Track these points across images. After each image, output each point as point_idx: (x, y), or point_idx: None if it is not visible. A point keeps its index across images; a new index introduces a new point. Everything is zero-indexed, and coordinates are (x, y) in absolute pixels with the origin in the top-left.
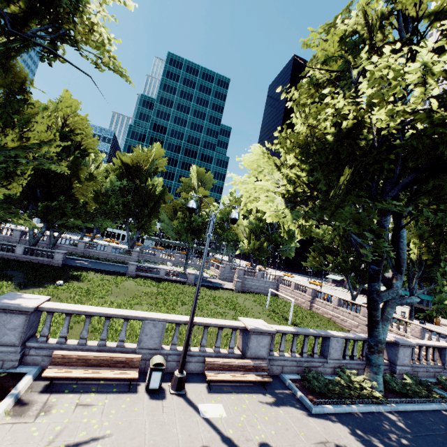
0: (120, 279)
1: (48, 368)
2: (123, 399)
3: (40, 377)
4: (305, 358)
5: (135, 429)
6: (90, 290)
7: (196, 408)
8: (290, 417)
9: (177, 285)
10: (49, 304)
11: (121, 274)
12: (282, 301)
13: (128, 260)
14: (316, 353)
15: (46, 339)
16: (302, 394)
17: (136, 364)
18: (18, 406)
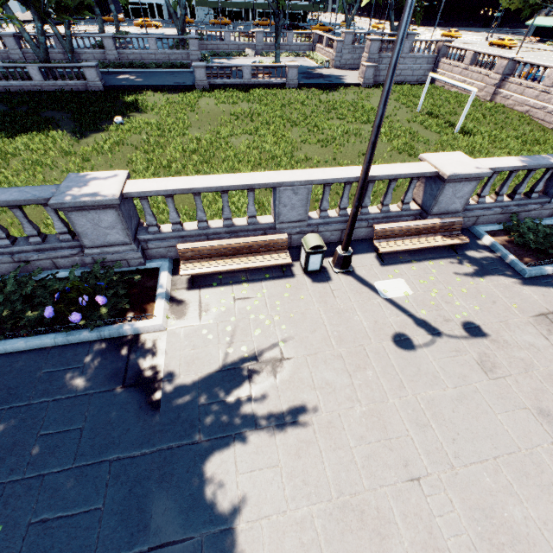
0: (191, 98)
1: (181, 264)
2: (283, 287)
3: (176, 271)
4: (516, 202)
5: (311, 321)
6: (162, 126)
7: (372, 287)
8: (496, 286)
9: (273, 92)
10: (134, 186)
11: (188, 89)
12: (441, 92)
13: (187, 59)
14: (537, 192)
15: (157, 228)
16: (509, 253)
17: (283, 246)
18: (174, 308)
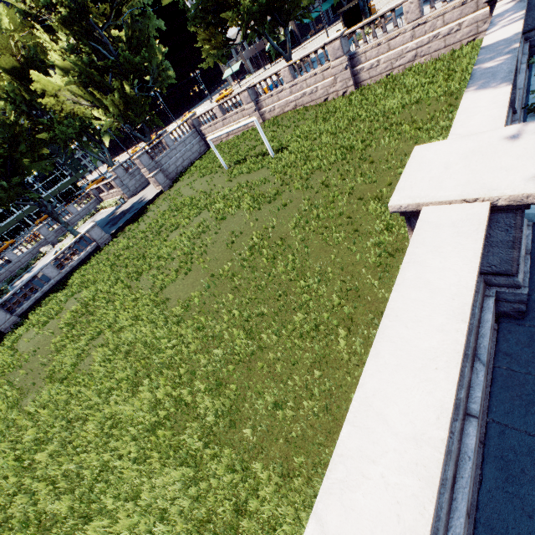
0: (5, 352)
1: None
2: None
3: None
4: None
5: None
6: None
7: None
8: None
9: (93, 263)
10: None
11: None
12: (225, 145)
13: None
14: None
15: None
16: None
17: None
18: None
